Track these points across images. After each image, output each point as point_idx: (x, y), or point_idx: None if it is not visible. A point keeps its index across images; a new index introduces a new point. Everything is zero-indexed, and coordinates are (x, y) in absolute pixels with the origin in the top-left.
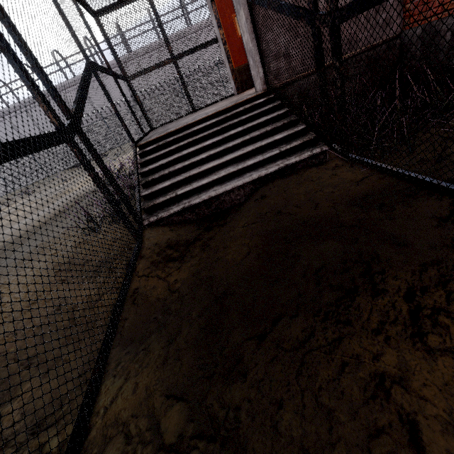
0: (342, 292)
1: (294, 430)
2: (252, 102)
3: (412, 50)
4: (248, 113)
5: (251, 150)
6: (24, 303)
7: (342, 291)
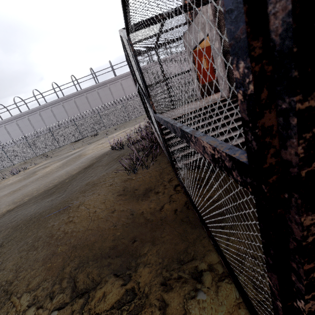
0: None
1: None
2: (222, 102)
3: None
4: (221, 108)
5: (232, 128)
6: (108, 211)
7: None
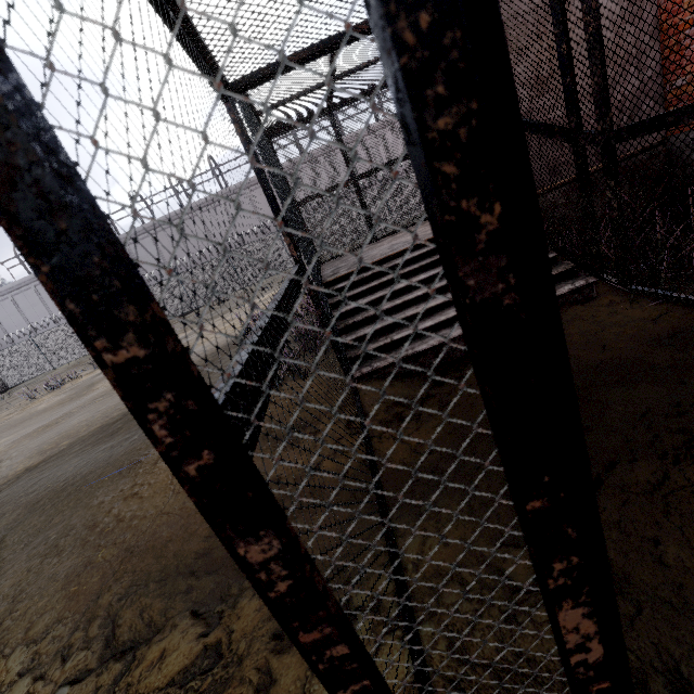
0: (688, 434)
1: (685, 561)
2: None
3: (685, 157)
4: None
5: None
6: None
7: (687, 433)
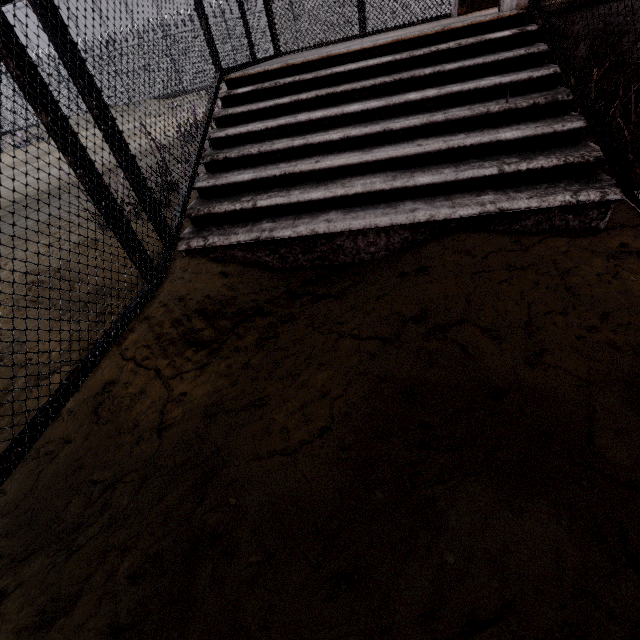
0: None
1: None
2: (482, 34)
3: None
4: (463, 58)
5: (436, 151)
6: None
7: None
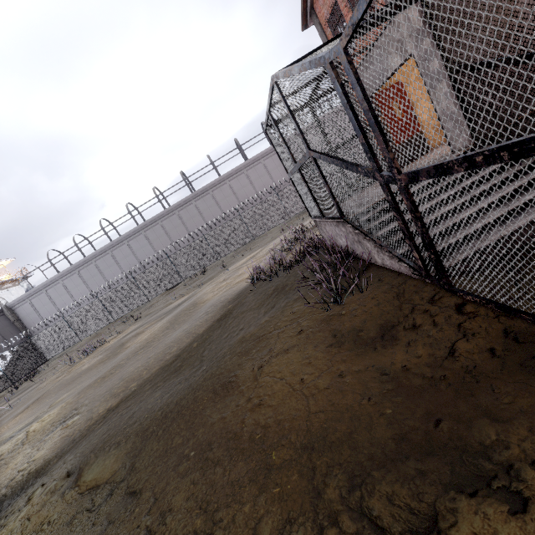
0: None
1: None
2: None
3: None
4: None
5: (514, 189)
6: (330, 375)
7: None
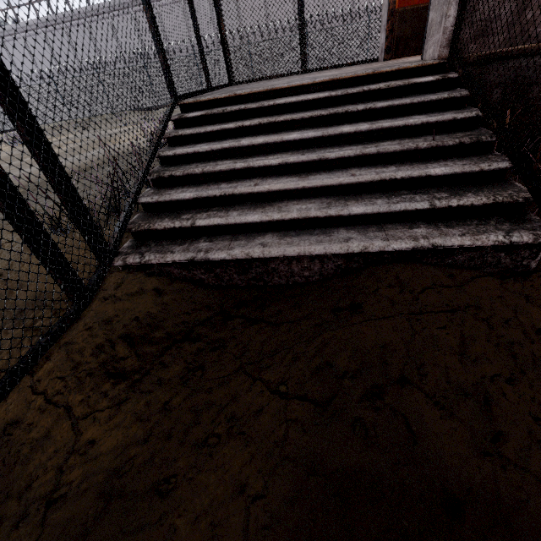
0: None
1: None
2: (408, 78)
3: None
4: (392, 97)
5: (369, 181)
6: None
7: None
